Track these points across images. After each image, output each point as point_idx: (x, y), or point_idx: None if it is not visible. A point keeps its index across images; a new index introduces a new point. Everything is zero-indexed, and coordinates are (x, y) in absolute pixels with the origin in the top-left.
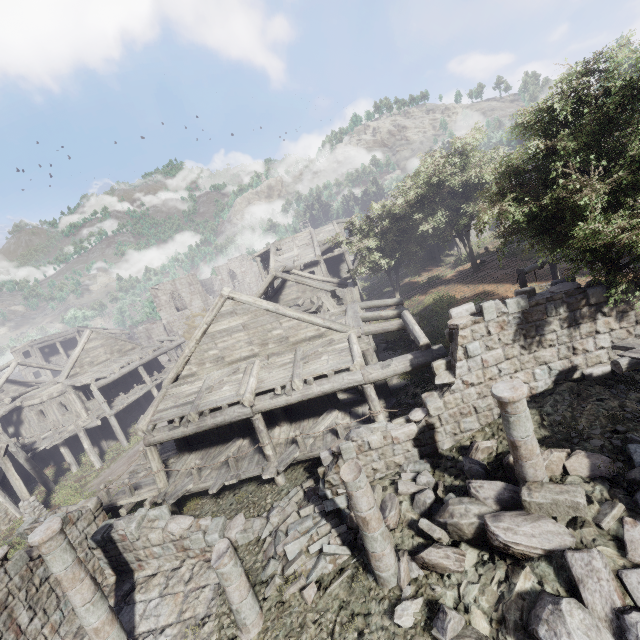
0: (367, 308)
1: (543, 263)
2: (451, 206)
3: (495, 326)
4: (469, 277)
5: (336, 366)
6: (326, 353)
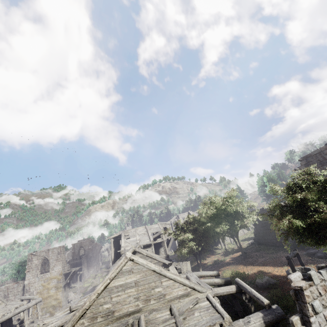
0: (199, 276)
1: (295, 254)
2: (228, 220)
3: (321, 288)
4: (243, 261)
5: (211, 321)
6: (196, 310)
